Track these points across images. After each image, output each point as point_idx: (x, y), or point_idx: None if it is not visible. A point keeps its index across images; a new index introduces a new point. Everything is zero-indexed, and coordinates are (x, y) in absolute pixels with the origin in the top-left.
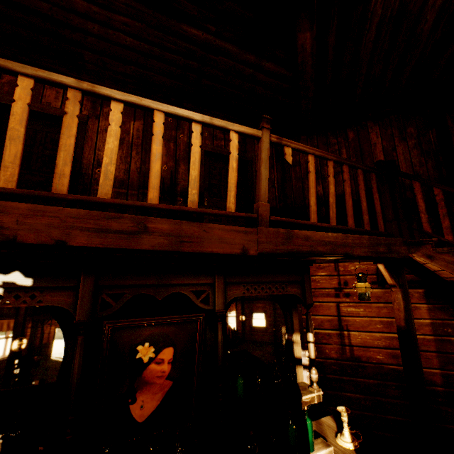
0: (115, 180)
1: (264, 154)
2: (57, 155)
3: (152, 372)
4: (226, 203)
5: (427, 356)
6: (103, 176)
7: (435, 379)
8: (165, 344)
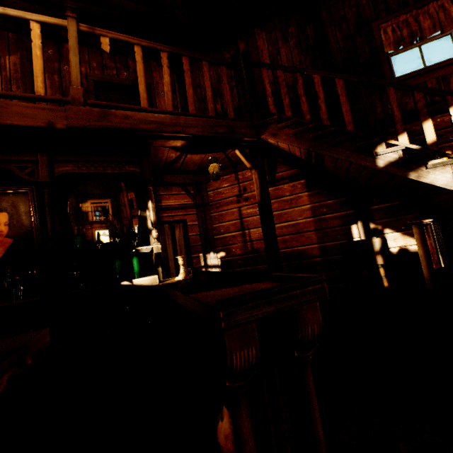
0: None
1: (72, 42)
2: None
3: None
4: (35, 89)
5: (308, 235)
6: None
7: (315, 253)
8: None
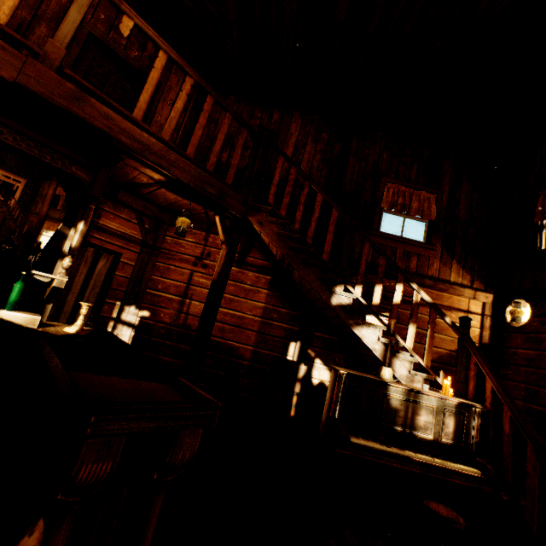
0: None
1: None
2: None
3: None
4: None
5: (249, 334)
6: None
7: (246, 355)
8: None
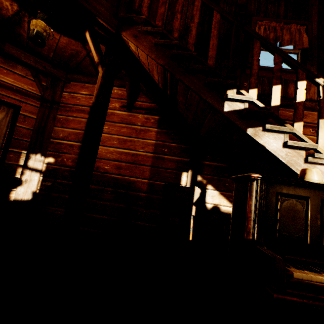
0: None
1: None
2: None
3: None
4: None
5: (143, 169)
6: None
7: (143, 187)
8: None
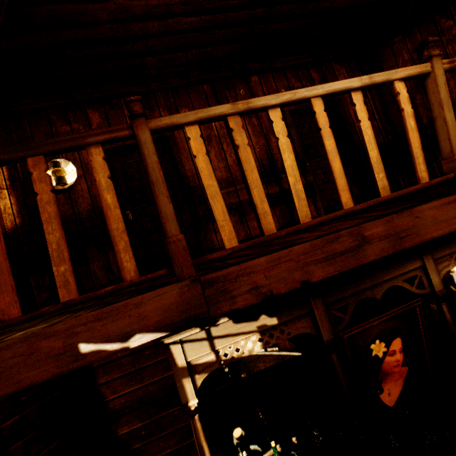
0: (220, 181)
1: (443, 92)
2: (252, 195)
3: (388, 363)
4: (416, 174)
5: None
6: (296, 199)
7: None
8: (392, 336)
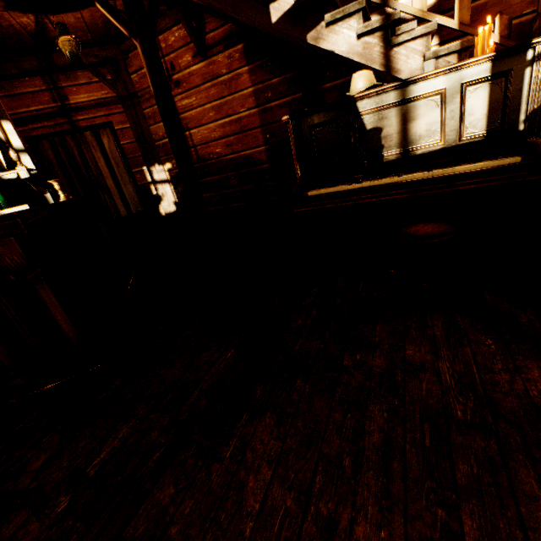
0: None
1: None
2: None
3: None
4: None
5: (254, 135)
6: None
7: (262, 158)
8: None
